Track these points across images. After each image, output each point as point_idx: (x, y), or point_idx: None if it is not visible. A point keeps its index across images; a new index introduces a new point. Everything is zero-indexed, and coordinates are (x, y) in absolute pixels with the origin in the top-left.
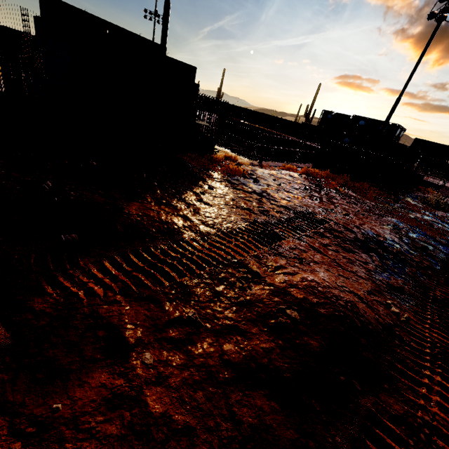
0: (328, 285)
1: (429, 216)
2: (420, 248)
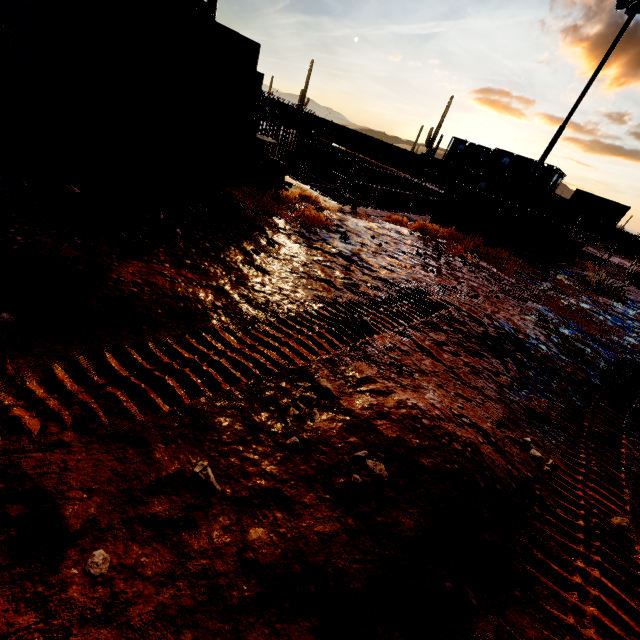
0: (439, 414)
1: (587, 303)
2: (574, 352)
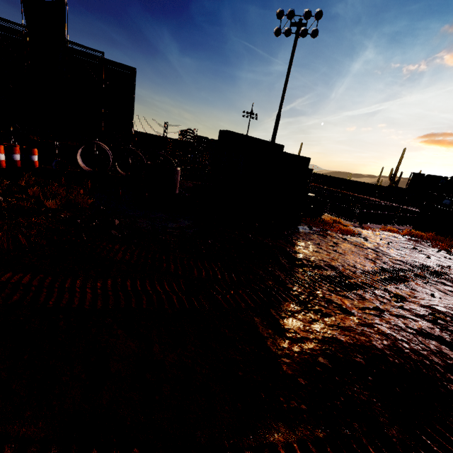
0: None
1: None
2: None
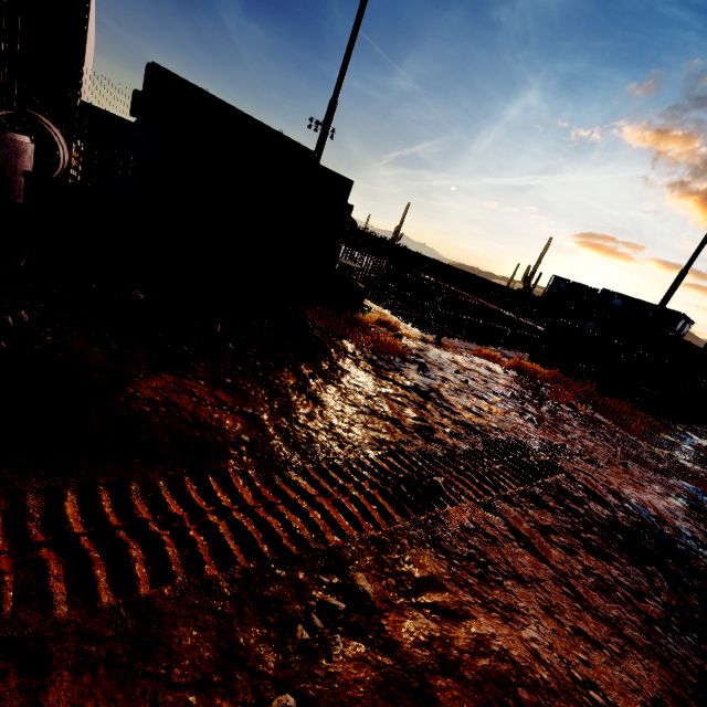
0: (547, 680)
1: None
2: None
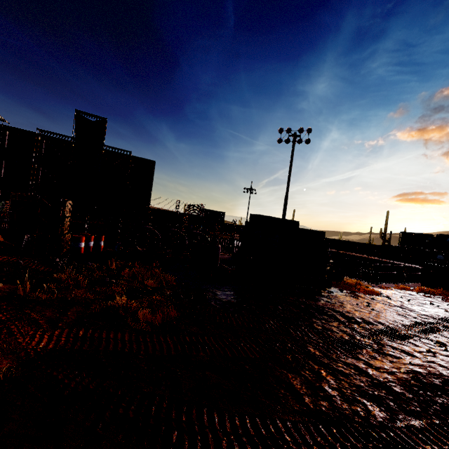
0: None
1: None
2: None
